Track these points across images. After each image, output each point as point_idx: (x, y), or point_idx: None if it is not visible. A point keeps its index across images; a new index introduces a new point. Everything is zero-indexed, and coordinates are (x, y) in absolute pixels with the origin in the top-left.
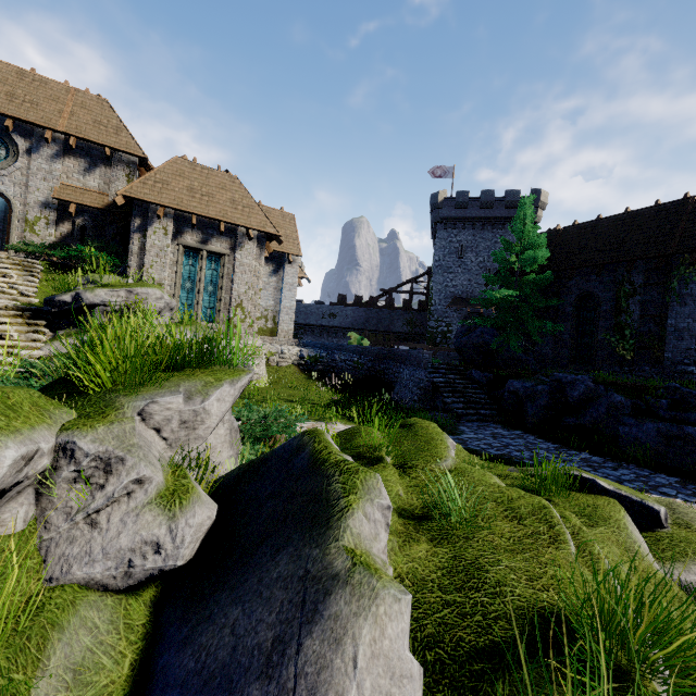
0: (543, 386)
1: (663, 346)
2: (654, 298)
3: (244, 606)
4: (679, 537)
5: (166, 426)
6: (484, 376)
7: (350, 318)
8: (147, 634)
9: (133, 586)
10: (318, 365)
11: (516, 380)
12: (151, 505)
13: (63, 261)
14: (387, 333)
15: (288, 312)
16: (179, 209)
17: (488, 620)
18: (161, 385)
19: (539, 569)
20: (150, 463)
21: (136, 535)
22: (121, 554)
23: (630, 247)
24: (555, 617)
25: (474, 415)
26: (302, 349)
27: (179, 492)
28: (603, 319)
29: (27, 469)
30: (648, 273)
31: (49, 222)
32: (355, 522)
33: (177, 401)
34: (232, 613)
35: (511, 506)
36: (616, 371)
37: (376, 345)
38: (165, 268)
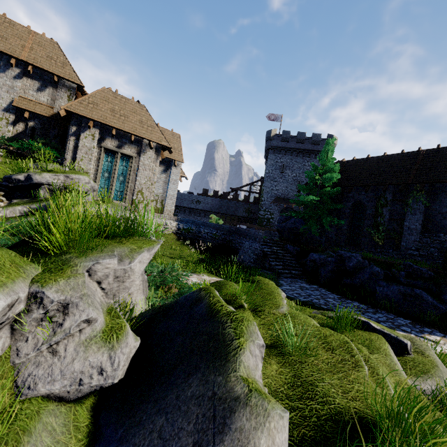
0: (331, 258)
1: (401, 238)
2: (397, 209)
3: (167, 416)
4: (418, 361)
5: (105, 280)
6: (295, 249)
7: (210, 204)
8: (89, 433)
9: (80, 397)
10: (189, 235)
11: (315, 253)
12: (96, 338)
13: (17, 150)
14: (233, 216)
15: (172, 198)
16: (104, 123)
17: (321, 421)
18: (101, 250)
19: (349, 385)
20: (95, 308)
21: (85, 361)
22: (74, 375)
23: (386, 176)
24: (362, 419)
25: (288, 274)
26: (180, 223)
27: (115, 328)
28: (367, 218)
29: (9, 313)
30: (395, 193)
31: (8, 122)
32: (245, 358)
33: (113, 263)
34: (158, 421)
35: (326, 340)
36: (372, 251)
37: (225, 223)
38: (91, 162)
